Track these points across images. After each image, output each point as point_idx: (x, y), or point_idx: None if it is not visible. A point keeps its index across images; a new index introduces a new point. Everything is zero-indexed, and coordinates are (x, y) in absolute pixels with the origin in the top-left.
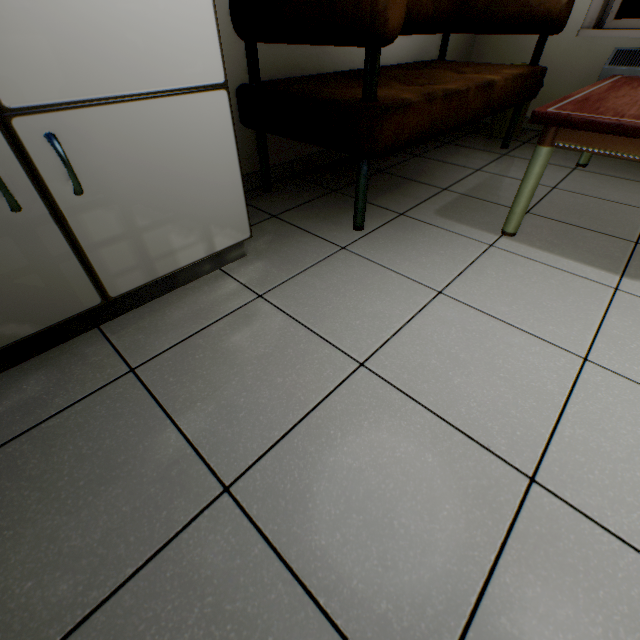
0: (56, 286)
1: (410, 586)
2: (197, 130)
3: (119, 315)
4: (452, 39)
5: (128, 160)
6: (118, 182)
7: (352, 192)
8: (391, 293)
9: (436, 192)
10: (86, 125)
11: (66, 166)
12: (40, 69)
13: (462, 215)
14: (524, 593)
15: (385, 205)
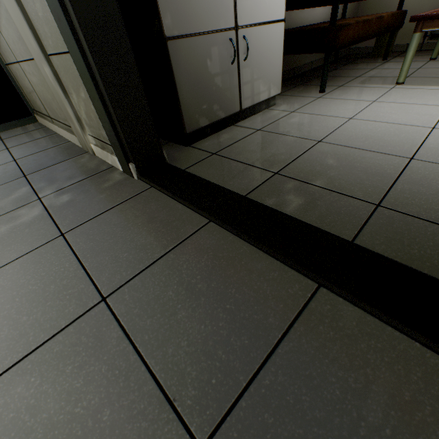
0: (232, 99)
1: (396, 145)
2: (274, 39)
3: (238, 122)
4: (347, 7)
5: (257, 49)
6: (253, 58)
7: (309, 84)
8: (351, 104)
9: (354, 78)
10: (251, 34)
11: (247, 47)
12: (246, 13)
13: (372, 82)
14: (437, 142)
15: (330, 85)
